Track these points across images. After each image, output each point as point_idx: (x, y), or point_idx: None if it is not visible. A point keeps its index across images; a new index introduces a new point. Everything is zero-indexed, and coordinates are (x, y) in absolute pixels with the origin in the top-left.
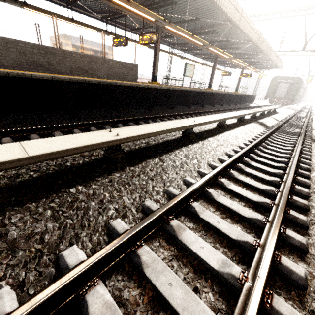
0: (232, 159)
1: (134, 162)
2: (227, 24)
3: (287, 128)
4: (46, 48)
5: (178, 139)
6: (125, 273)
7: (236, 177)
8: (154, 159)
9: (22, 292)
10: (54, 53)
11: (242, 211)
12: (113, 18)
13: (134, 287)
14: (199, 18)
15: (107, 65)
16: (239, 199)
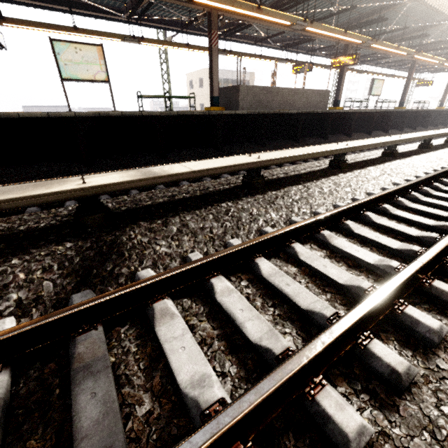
0: None
1: (405, 157)
2: (444, 24)
3: None
4: (268, 88)
5: (418, 149)
6: None
7: None
8: (417, 156)
9: None
10: (271, 92)
11: None
12: (296, 45)
13: None
14: (408, 26)
15: (305, 95)
16: None
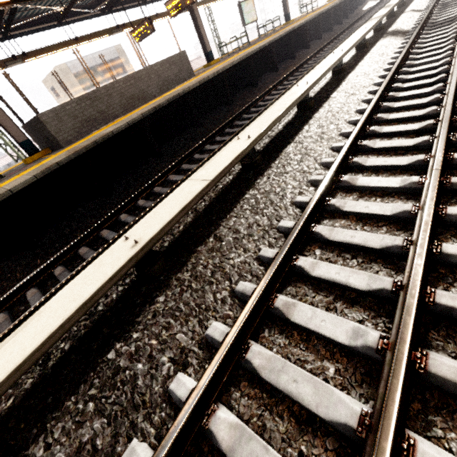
0: (373, 102)
1: (272, 157)
2: None
3: (439, 16)
4: (89, 95)
5: (297, 115)
6: (328, 218)
7: (386, 118)
8: (289, 146)
9: (273, 247)
10: (98, 97)
11: (406, 143)
12: (117, 1)
13: (340, 221)
14: None
15: (153, 74)
16: (398, 137)
